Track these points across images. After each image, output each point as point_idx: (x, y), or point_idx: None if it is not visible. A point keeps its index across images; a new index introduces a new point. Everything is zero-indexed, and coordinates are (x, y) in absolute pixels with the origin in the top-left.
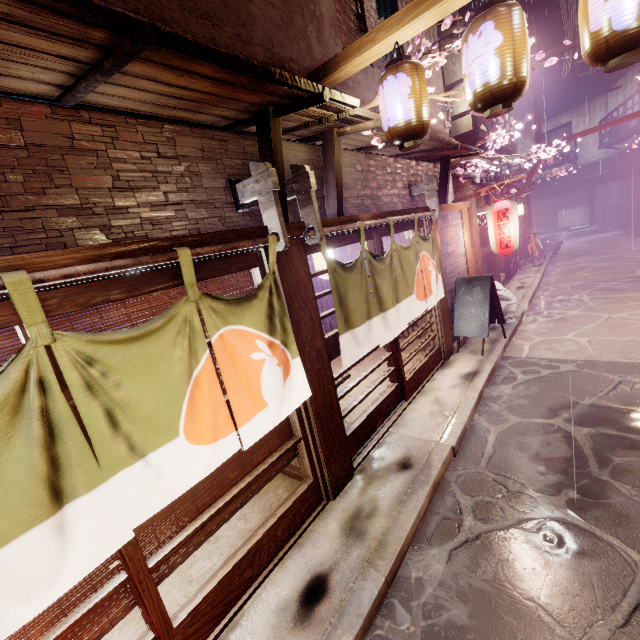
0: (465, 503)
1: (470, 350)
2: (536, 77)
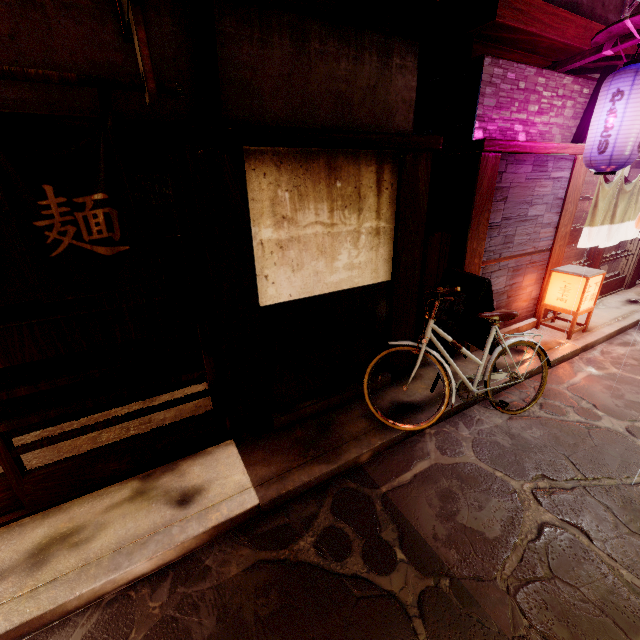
0: None
1: None
2: None
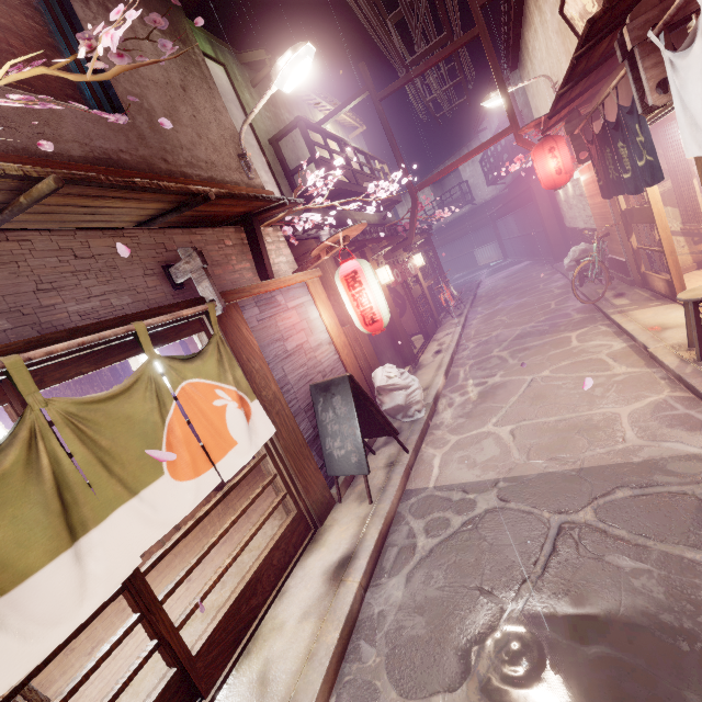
0: None
1: (358, 492)
2: (383, 116)
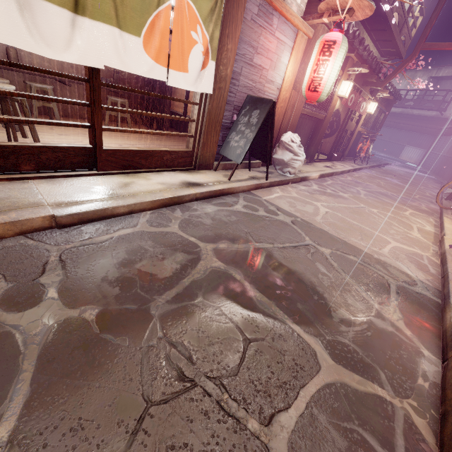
0: None
1: (227, 174)
2: None
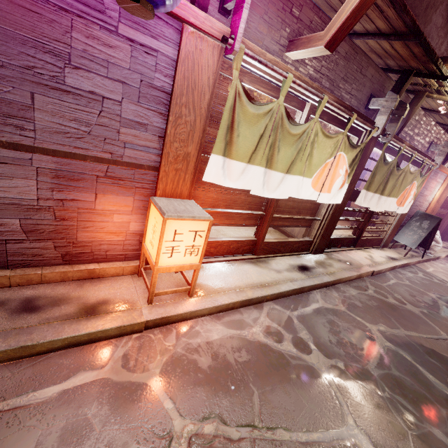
0: (371, 287)
1: (397, 251)
2: None
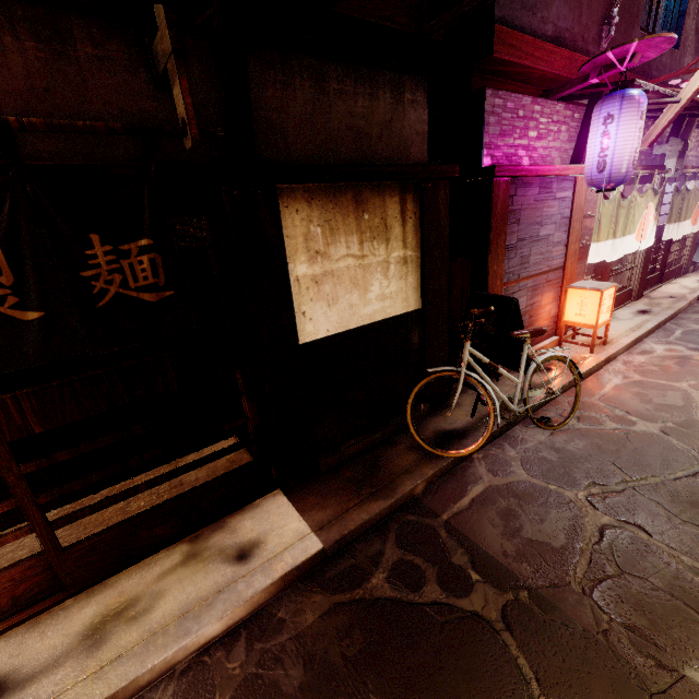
0: None
1: None
2: None
